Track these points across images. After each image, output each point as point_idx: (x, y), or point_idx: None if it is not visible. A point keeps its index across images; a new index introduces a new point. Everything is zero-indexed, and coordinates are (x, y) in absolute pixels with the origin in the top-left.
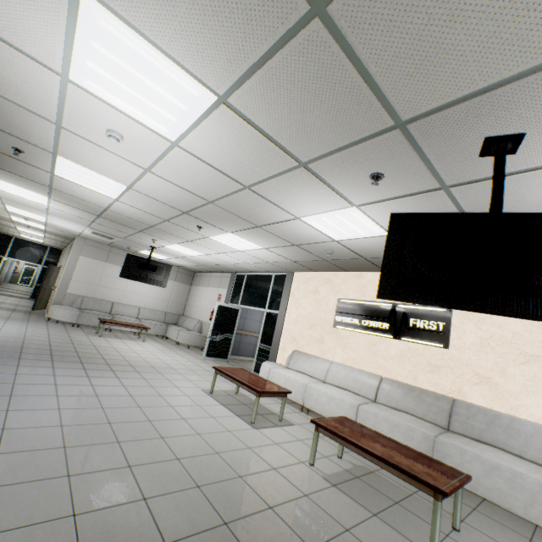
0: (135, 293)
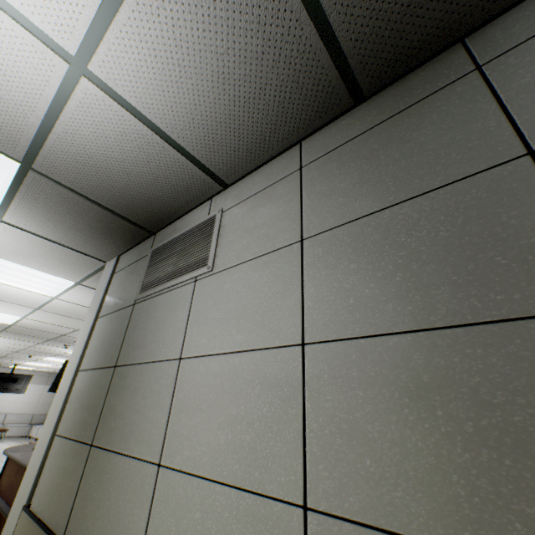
0: (4, 401)
